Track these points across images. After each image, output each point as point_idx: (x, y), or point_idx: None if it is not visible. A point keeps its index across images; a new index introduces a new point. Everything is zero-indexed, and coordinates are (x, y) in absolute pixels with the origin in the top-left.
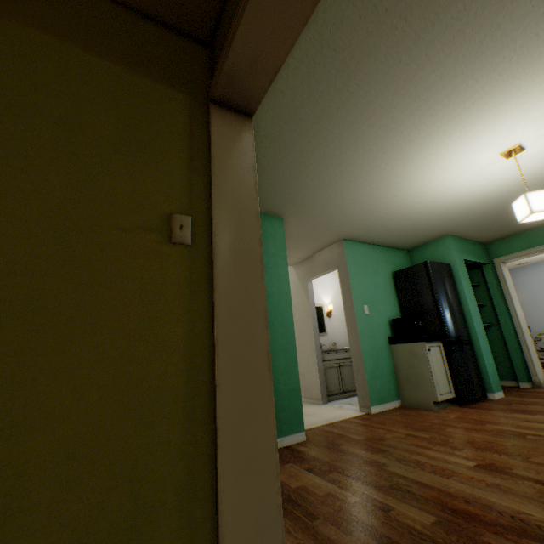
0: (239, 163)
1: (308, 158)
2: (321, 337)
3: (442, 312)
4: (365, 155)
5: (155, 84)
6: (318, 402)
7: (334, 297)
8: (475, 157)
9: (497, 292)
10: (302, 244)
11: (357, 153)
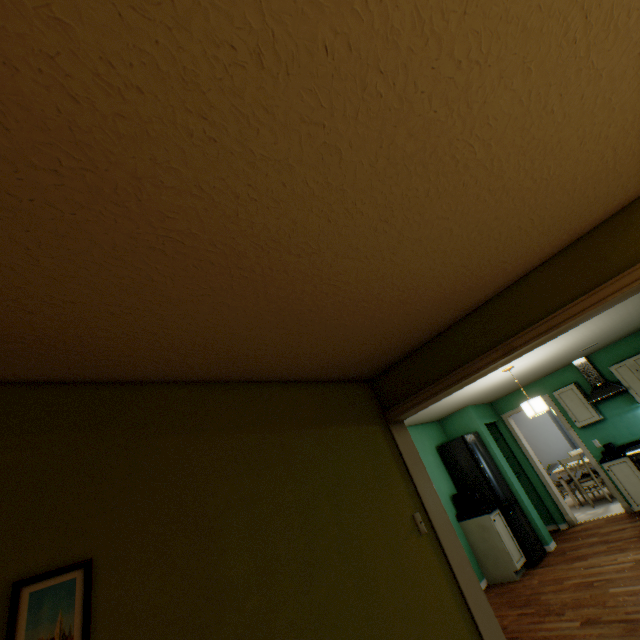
0: (414, 459)
1: None
2: None
3: (489, 479)
4: None
5: (368, 426)
6: None
7: None
8: (488, 375)
9: (514, 444)
10: None
11: None
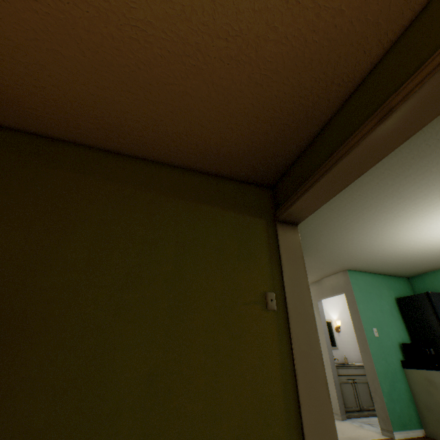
0: (294, 255)
1: (322, 227)
2: (332, 351)
3: None
4: (365, 223)
5: (250, 217)
6: (337, 417)
7: (340, 313)
8: None
9: None
10: (312, 272)
11: (358, 223)
